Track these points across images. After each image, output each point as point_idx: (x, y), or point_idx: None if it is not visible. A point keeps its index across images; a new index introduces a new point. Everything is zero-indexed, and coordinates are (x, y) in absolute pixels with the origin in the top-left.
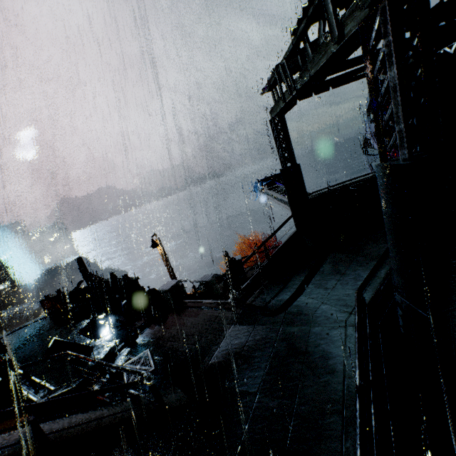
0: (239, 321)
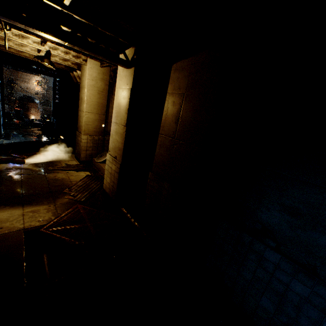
0: None
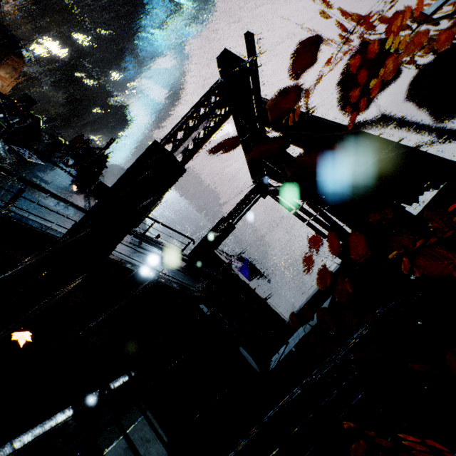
0: None
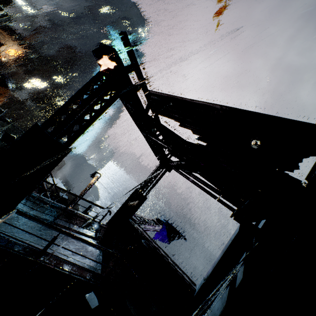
0: None
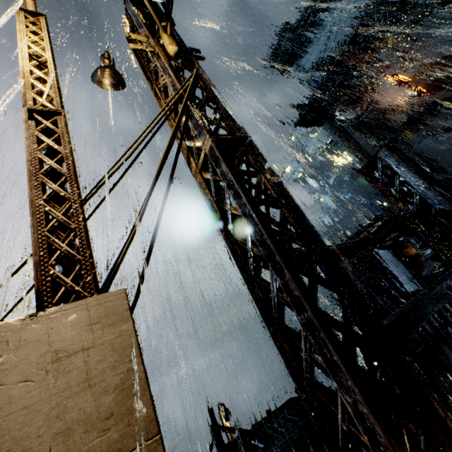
0: None
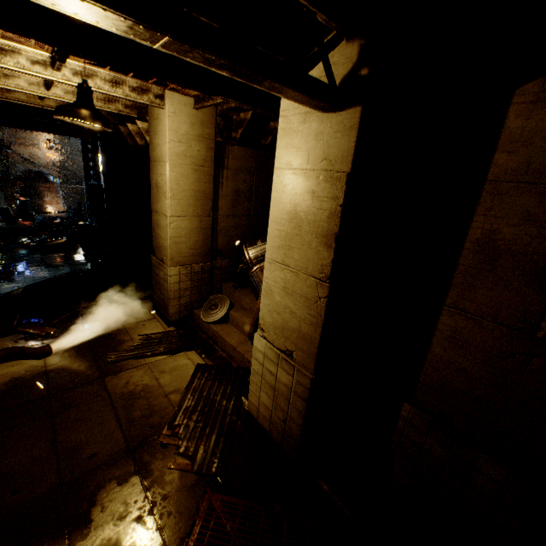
0: (3, 244)
